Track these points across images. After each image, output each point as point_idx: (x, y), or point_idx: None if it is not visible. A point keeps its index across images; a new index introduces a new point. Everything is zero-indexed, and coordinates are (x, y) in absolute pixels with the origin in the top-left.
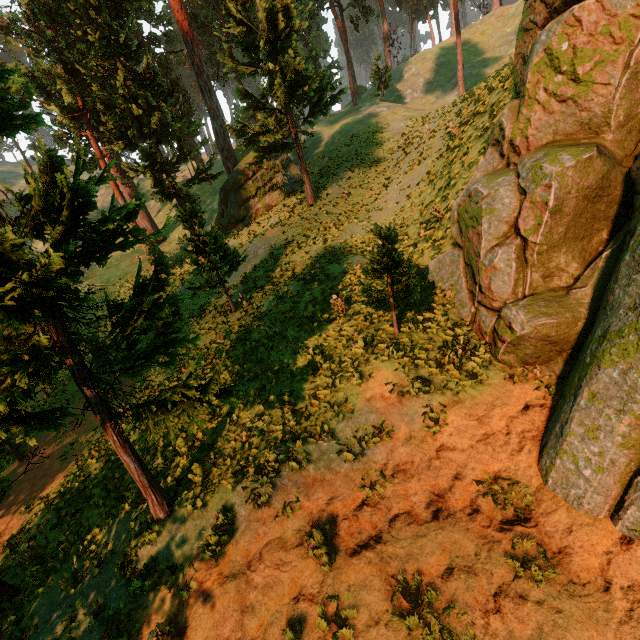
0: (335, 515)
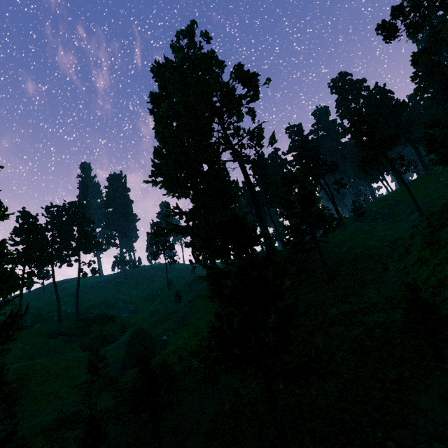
0: None
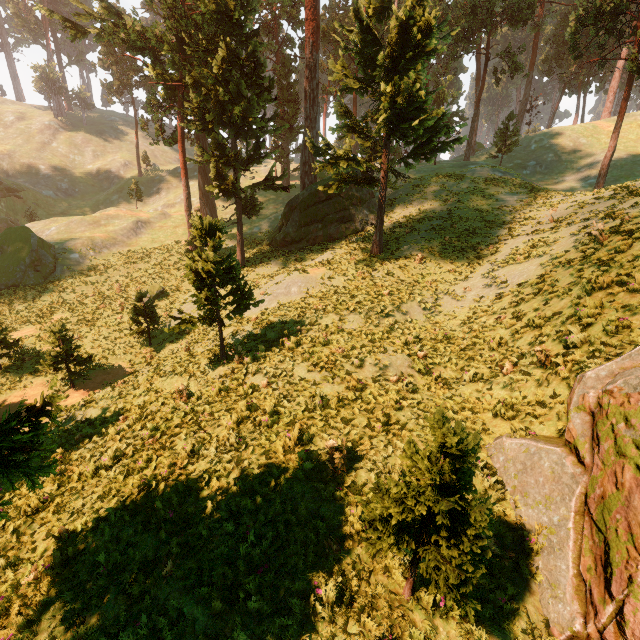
0: None
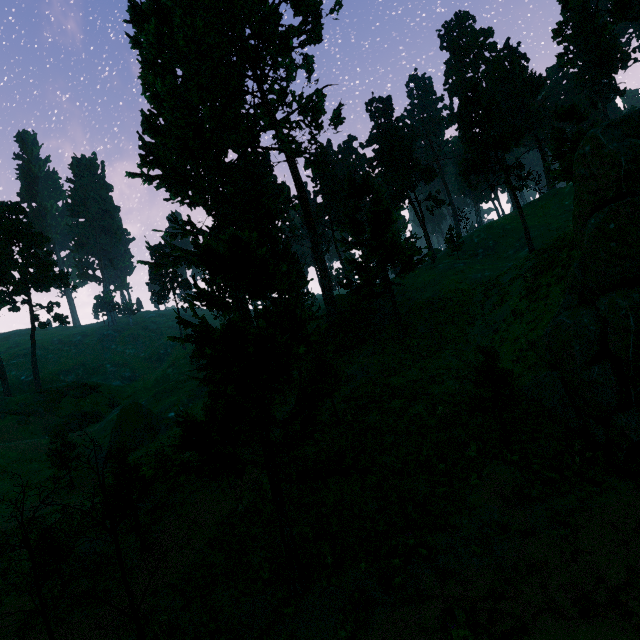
0: (472, 605)
